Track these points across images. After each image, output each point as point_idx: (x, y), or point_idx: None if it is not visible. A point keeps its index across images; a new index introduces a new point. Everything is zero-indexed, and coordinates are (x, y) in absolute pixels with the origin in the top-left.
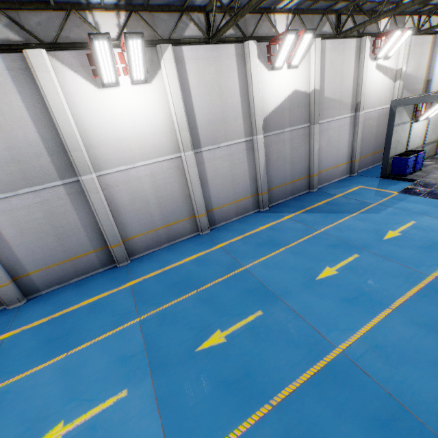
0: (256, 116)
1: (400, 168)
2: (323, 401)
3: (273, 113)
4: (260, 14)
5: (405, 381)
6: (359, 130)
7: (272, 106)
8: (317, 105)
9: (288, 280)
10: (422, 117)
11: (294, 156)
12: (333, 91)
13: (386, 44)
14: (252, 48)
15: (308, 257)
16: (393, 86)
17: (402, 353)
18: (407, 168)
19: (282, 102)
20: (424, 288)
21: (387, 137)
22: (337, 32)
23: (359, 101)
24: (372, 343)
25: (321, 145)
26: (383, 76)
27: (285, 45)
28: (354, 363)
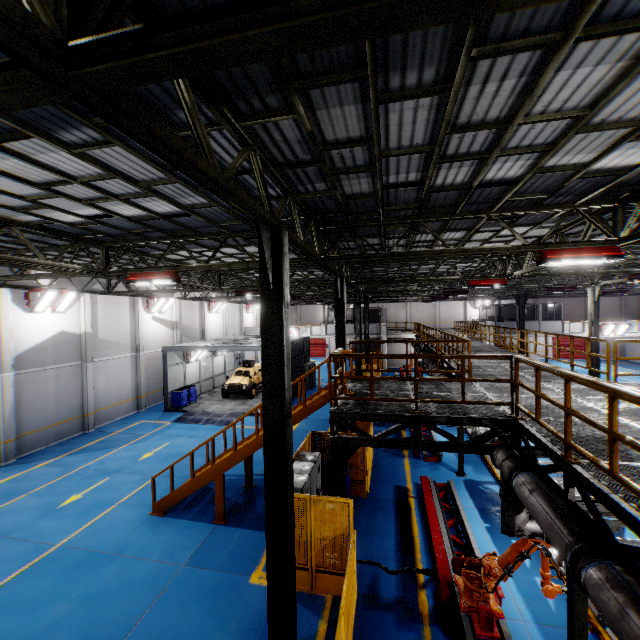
0: (5, 353)
1: (177, 401)
2: (30, 579)
3: (31, 351)
4: (19, 268)
5: (104, 539)
6: (142, 368)
7: (31, 344)
8: (90, 345)
9: (23, 519)
10: (192, 360)
11: (61, 394)
12: (109, 334)
13: (156, 304)
14: (5, 293)
15: (56, 493)
16: (173, 333)
17: (111, 526)
18: (182, 400)
19: (45, 341)
20: (149, 484)
21: (164, 375)
22: (109, 290)
23: (139, 343)
24: (90, 530)
25: (98, 382)
26: (161, 325)
27: (46, 297)
28: (69, 547)
